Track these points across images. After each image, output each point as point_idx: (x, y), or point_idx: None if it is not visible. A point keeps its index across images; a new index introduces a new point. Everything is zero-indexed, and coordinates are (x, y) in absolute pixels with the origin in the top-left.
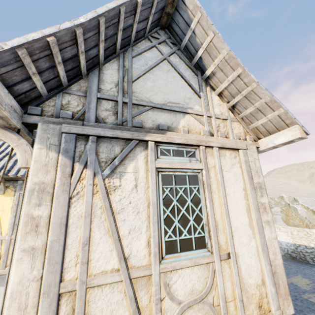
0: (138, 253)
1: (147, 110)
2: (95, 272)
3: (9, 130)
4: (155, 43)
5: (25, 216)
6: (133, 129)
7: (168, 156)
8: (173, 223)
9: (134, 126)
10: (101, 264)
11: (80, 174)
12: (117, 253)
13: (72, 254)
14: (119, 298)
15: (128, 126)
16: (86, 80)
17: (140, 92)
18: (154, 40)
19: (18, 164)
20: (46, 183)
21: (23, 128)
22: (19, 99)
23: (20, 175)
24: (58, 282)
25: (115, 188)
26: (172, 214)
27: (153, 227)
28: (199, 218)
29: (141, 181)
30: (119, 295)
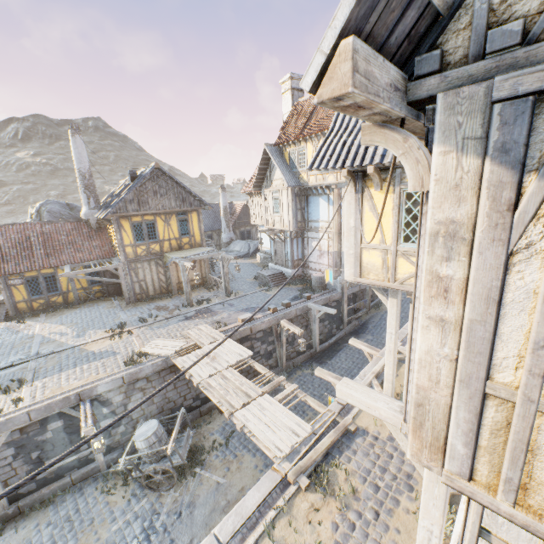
0: None
1: None
2: None
3: (388, 127)
4: None
5: (426, 273)
6: None
7: None
8: None
9: None
10: None
11: (538, 204)
12: None
13: (507, 349)
14: None
15: None
16: None
17: None
18: None
19: (409, 187)
20: (456, 222)
21: (409, 112)
22: (398, 57)
23: (398, 162)
24: (482, 378)
25: None
26: None
27: None
28: None
29: None
30: None
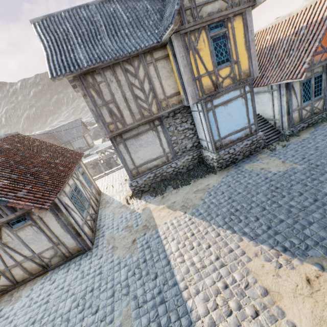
0: None
1: None
2: None
3: None
4: None
5: None
6: None
7: None
8: None
9: None
10: None
11: None
12: None
13: None
14: None
15: None
16: None
17: None
18: None
19: None
20: None
21: None
22: None
23: None
24: None
25: None
26: None
27: None
28: None
29: None
30: None
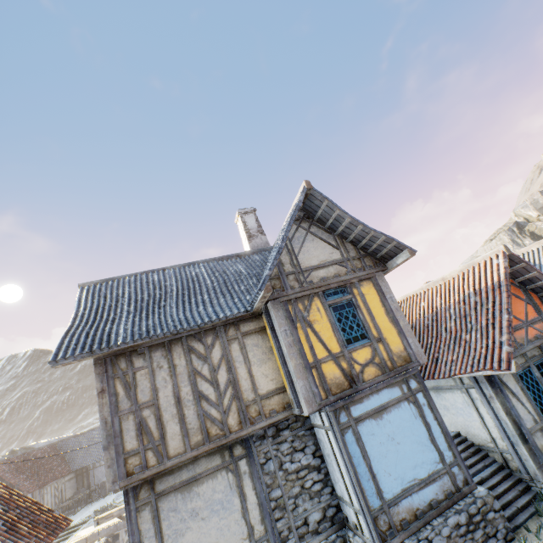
0: None
1: None
2: None
3: None
4: None
5: None
6: None
7: None
8: None
9: None
10: None
11: None
12: None
13: None
14: None
15: None
16: None
17: None
18: None
19: None
20: None
21: None
22: None
23: None
24: None
25: None
26: None
27: None
28: None
29: None
30: None
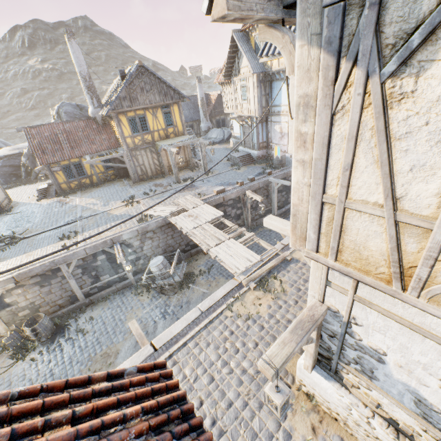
0: (417, 198)
1: None
2: (354, 198)
3: (273, 27)
4: None
5: (295, 132)
6: None
7: None
8: None
9: None
10: (362, 193)
11: (346, 80)
12: (383, 189)
13: (333, 174)
14: (377, 229)
15: None
16: None
17: None
18: None
19: (286, 72)
20: (309, 96)
21: (286, 14)
22: None
23: None
24: (321, 193)
25: (401, 98)
26: None
27: None
28: None
29: None
30: (378, 228)
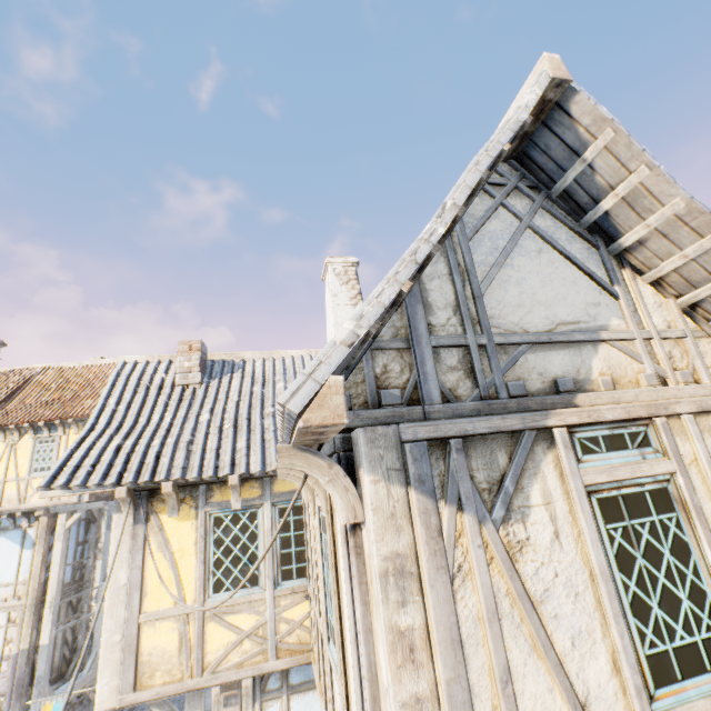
0: (600, 690)
1: (524, 352)
2: None
3: (310, 451)
4: (500, 198)
5: (387, 630)
6: (512, 402)
7: (597, 453)
8: (648, 611)
9: (512, 395)
10: None
11: (455, 527)
12: (565, 695)
13: (483, 704)
14: None
15: (501, 397)
16: (401, 314)
17: (500, 315)
18: (495, 190)
19: (342, 518)
20: (401, 554)
21: None
22: None
23: (208, 476)
24: None
25: (520, 546)
26: (641, 589)
27: (617, 627)
28: (697, 591)
29: (564, 522)
30: None
